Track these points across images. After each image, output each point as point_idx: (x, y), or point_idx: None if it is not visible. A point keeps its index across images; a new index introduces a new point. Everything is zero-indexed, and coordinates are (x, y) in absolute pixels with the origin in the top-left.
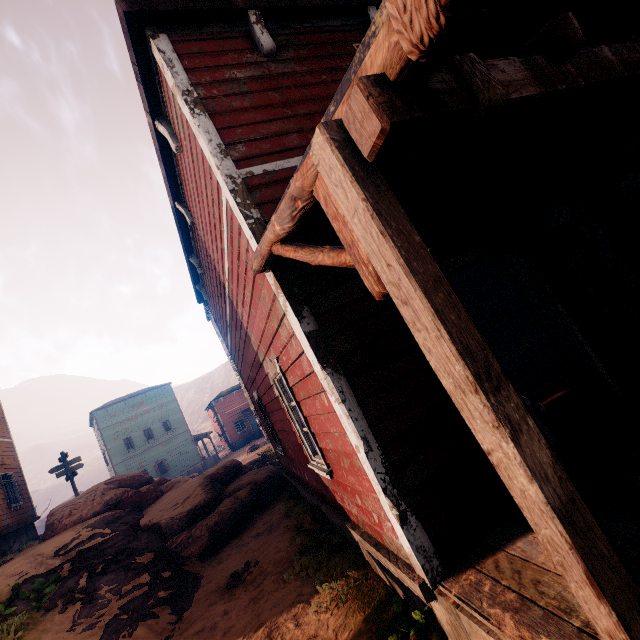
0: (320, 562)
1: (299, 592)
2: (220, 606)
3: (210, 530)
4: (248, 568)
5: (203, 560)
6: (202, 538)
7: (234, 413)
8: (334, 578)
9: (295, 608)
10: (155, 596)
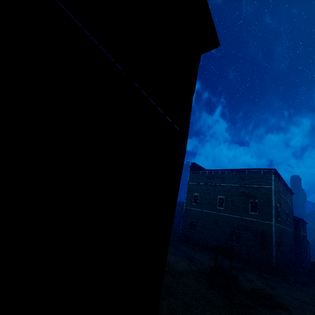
0: None
1: None
2: None
3: None
4: None
5: None
6: None
7: None
8: None
9: None
10: None
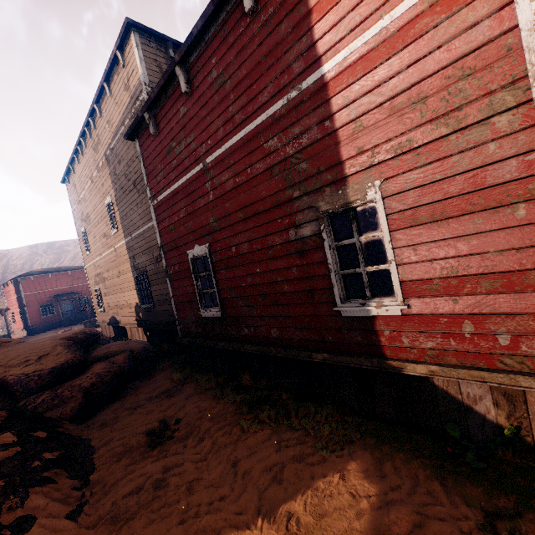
0: (290, 412)
1: (278, 439)
2: (152, 463)
3: (84, 392)
4: (169, 426)
5: (77, 423)
6: (73, 400)
7: (44, 295)
8: (321, 423)
9: (288, 452)
10: (39, 458)
